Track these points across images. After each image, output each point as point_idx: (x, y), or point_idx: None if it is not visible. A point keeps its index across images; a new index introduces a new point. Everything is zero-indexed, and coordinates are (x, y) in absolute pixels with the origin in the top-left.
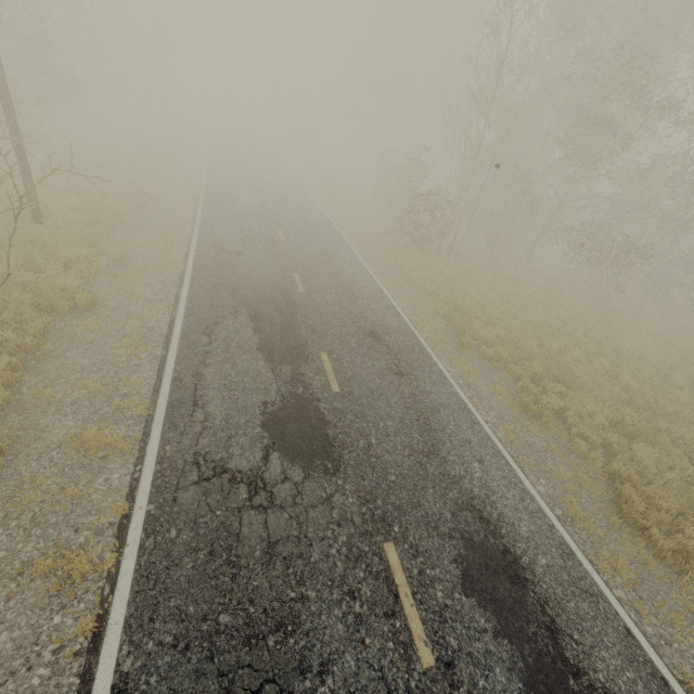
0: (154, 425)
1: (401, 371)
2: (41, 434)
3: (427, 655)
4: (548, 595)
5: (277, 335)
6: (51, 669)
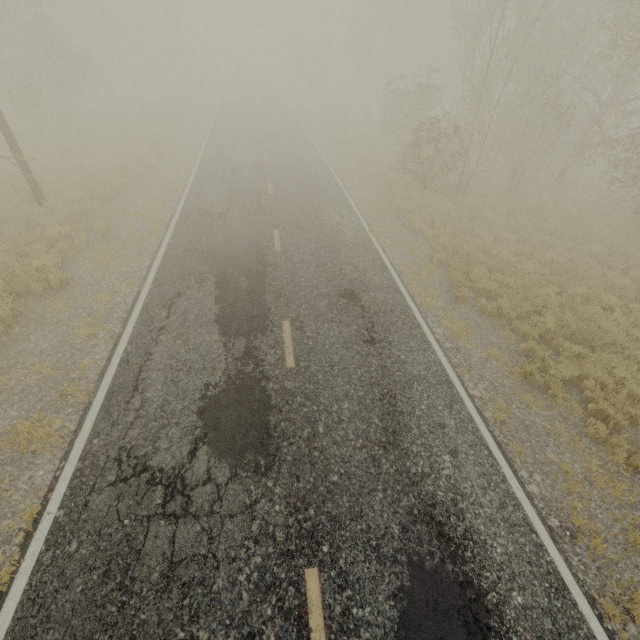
0: (89, 415)
1: (373, 337)
2: None
3: None
4: None
5: (239, 303)
6: None
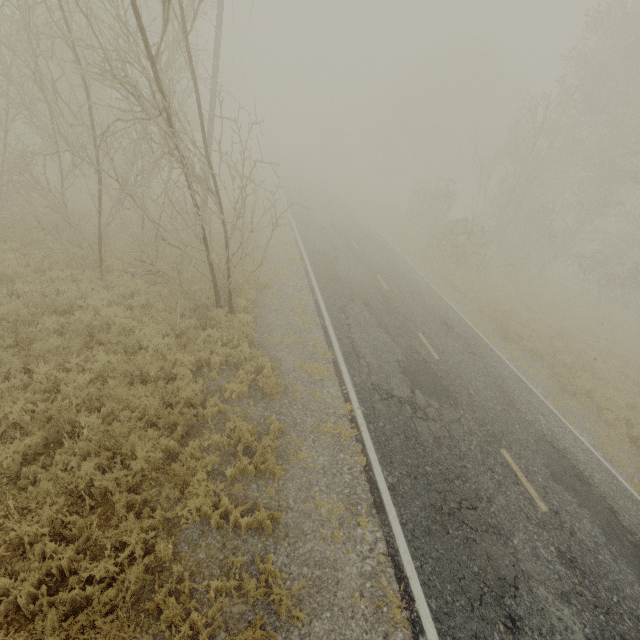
0: (341, 365)
1: (473, 351)
2: (281, 362)
3: (543, 506)
4: (605, 494)
5: (385, 318)
6: (351, 476)
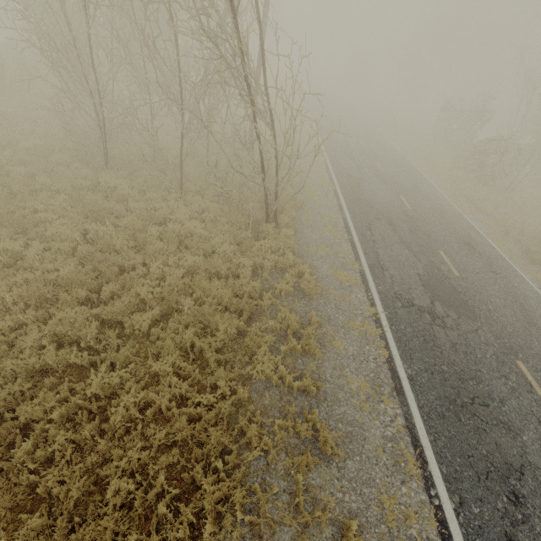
0: (367, 275)
1: (494, 271)
2: (317, 269)
3: None
4: None
5: (408, 236)
6: (376, 364)
